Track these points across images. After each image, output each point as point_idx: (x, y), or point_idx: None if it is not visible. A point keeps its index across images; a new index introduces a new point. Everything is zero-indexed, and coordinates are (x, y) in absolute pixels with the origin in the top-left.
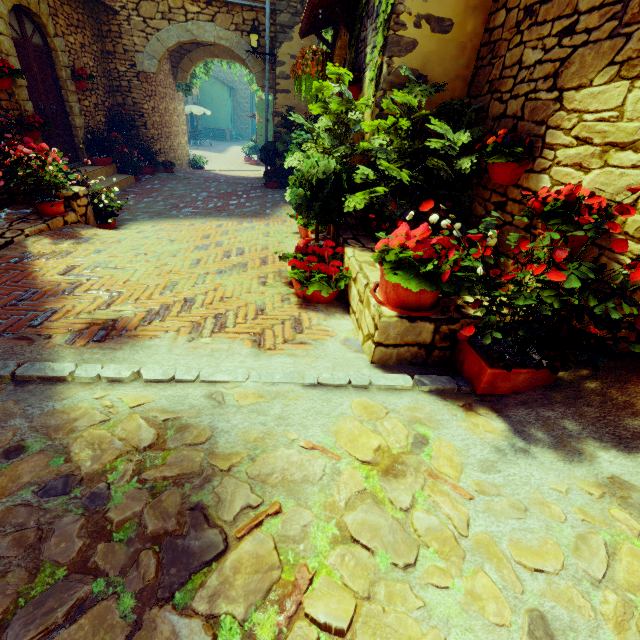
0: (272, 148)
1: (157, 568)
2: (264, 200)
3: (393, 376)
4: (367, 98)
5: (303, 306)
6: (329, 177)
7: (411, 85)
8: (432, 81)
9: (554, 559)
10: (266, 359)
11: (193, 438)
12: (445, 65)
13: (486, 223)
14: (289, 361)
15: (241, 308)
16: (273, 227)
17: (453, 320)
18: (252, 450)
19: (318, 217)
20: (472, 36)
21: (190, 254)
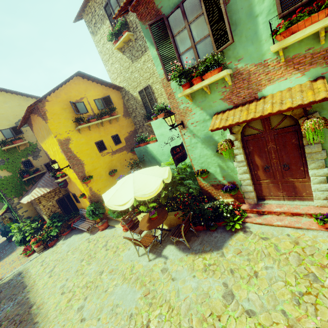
0: (5, 231)
1: (18, 276)
2: (12, 247)
3: (40, 253)
4: (21, 223)
5: (28, 257)
6: (22, 238)
7: (26, 220)
8: (30, 215)
9: (49, 253)
10: (23, 264)
11: (17, 273)
12: (31, 213)
13: (38, 234)
14: (27, 262)
15: (17, 265)
16: (18, 251)
17: (44, 243)
18: (24, 268)
19: (24, 244)
20: (32, 208)
21: (1, 269)
